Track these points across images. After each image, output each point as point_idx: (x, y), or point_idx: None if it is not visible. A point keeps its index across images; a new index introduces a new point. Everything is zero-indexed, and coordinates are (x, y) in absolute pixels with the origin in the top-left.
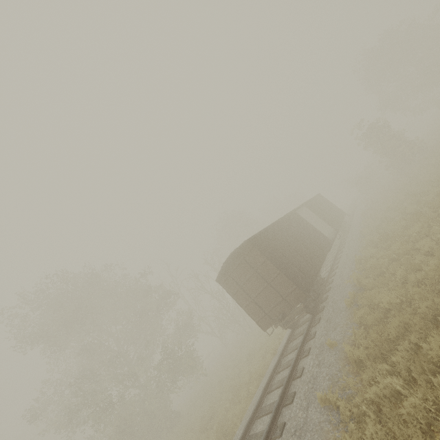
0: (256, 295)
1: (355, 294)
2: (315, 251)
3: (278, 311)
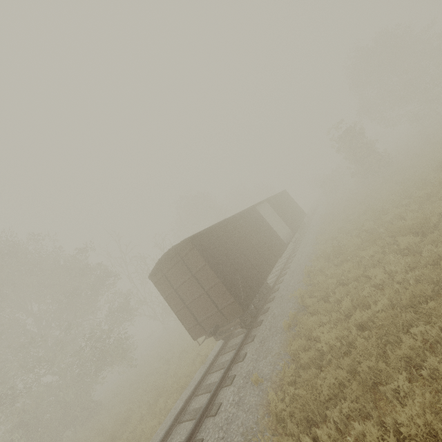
0: (190, 302)
1: (295, 315)
2: (266, 255)
3: (212, 322)
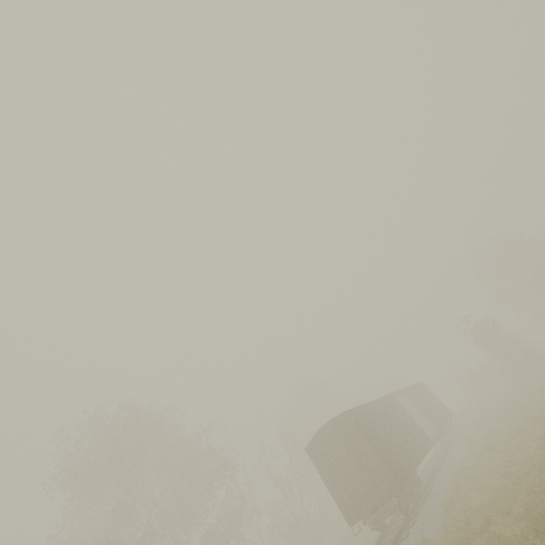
0: (346, 477)
1: (452, 500)
2: (413, 445)
3: (369, 501)
